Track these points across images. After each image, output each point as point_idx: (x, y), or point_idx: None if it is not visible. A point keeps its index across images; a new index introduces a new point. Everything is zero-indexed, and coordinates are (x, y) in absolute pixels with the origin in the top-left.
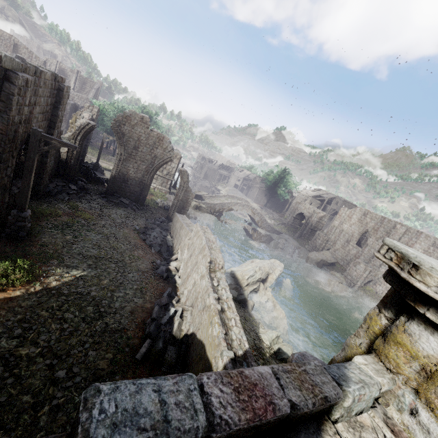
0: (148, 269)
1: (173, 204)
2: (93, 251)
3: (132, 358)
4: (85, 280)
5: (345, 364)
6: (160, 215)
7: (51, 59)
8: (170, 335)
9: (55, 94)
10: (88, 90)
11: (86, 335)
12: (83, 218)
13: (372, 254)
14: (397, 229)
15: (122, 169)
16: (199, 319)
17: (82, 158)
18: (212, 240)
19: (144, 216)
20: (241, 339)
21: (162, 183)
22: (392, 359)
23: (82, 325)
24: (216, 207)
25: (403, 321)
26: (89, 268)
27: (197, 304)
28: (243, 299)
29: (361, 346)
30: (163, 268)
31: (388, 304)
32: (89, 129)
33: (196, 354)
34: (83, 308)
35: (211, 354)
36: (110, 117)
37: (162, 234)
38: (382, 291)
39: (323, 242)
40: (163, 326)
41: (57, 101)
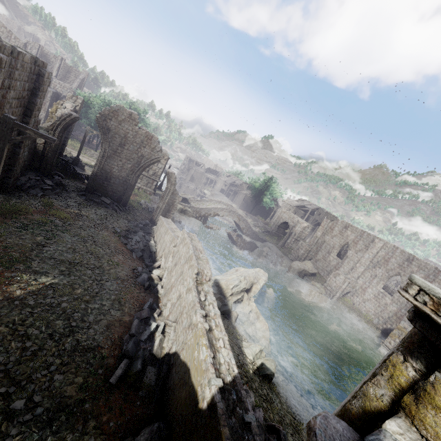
0: (129, 277)
1: (158, 207)
2: (67, 255)
3: (105, 381)
4: (55, 289)
5: (380, 436)
6: (143, 218)
7: (33, 42)
8: (150, 354)
9: (34, 79)
10: (72, 79)
11: (53, 354)
12: (57, 217)
13: (351, 266)
14: (375, 243)
15: (105, 166)
16: (184, 337)
17: (61, 151)
18: (199, 249)
19: (126, 218)
20: (230, 362)
21: (147, 183)
22: (429, 426)
23: (48, 343)
24: (202, 212)
25: (440, 378)
26: (62, 275)
27: (182, 320)
28: (227, 310)
29: (383, 399)
30: (144, 276)
31: (416, 352)
32: (71, 120)
33: (178, 378)
34: (51, 322)
35: (197, 380)
36: (95, 110)
37: (145, 238)
38: (359, 302)
39: (305, 252)
40: (143, 343)
41: (35, 87)
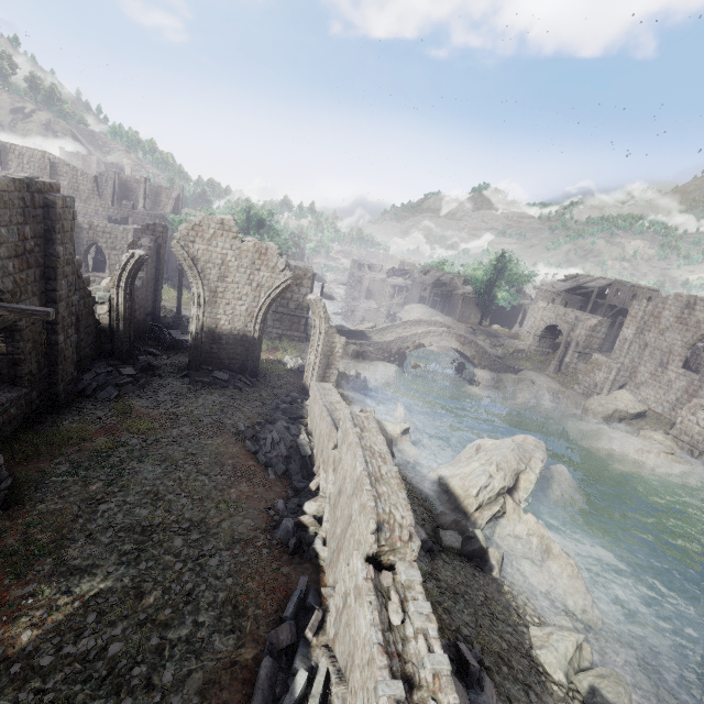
0: (257, 533)
1: (309, 364)
2: (140, 512)
3: None
4: (100, 610)
5: None
6: (290, 388)
7: (106, 171)
8: None
9: (42, 216)
10: (165, 203)
11: None
12: (135, 433)
13: None
14: None
15: (206, 320)
16: None
17: (154, 312)
18: (380, 451)
19: (259, 397)
20: None
21: (291, 324)
22: None
23: None
24: (392, 347)
25: None
26: (123, 564)
27: (354, 688)
28: (477, 549)
29: None
30: (287, 524)
31: None
32: (137, 263)
33: None
34: None
35: None
36: None
37: (290, 432)
38: None
39: (609, 374)
40: None
41: (48, 228)
